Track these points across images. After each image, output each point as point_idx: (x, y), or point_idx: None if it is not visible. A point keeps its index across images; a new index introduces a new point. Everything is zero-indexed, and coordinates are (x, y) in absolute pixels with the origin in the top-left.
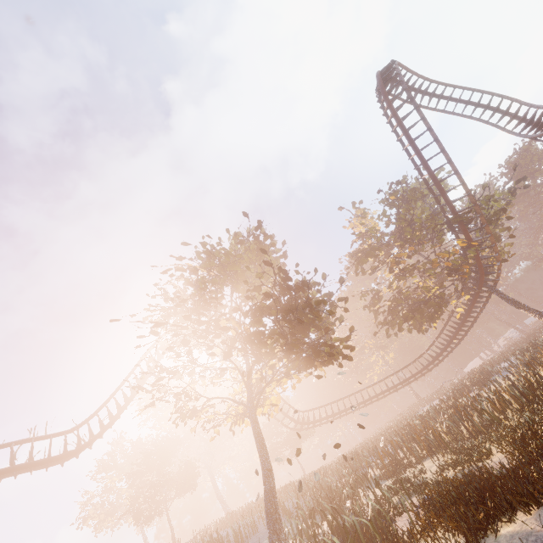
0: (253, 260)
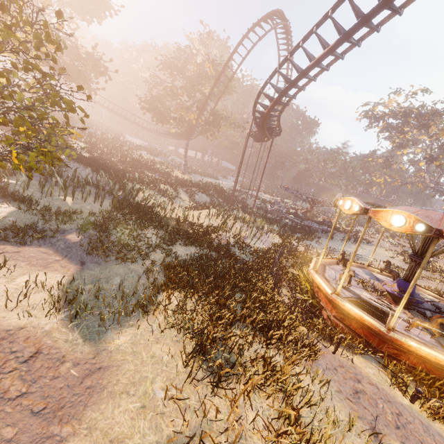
0: (83, 2)
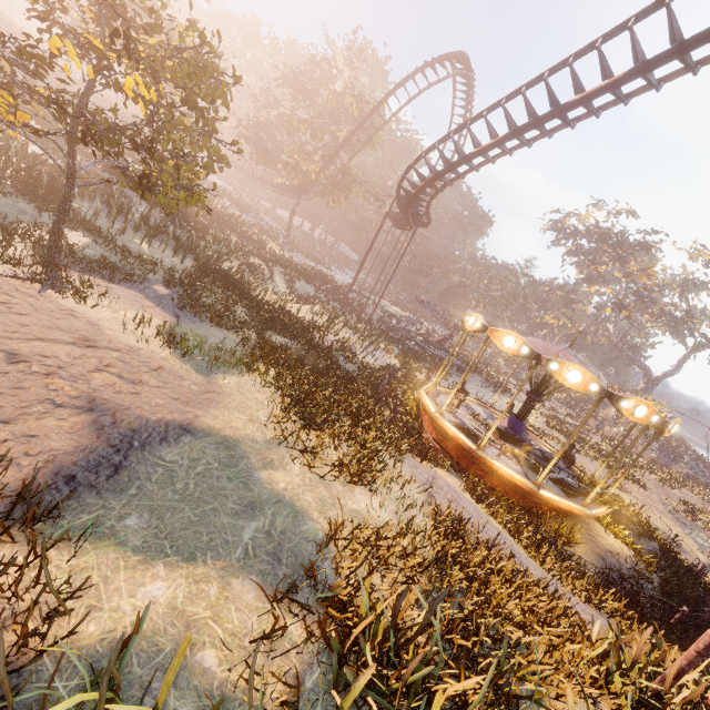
0: None
